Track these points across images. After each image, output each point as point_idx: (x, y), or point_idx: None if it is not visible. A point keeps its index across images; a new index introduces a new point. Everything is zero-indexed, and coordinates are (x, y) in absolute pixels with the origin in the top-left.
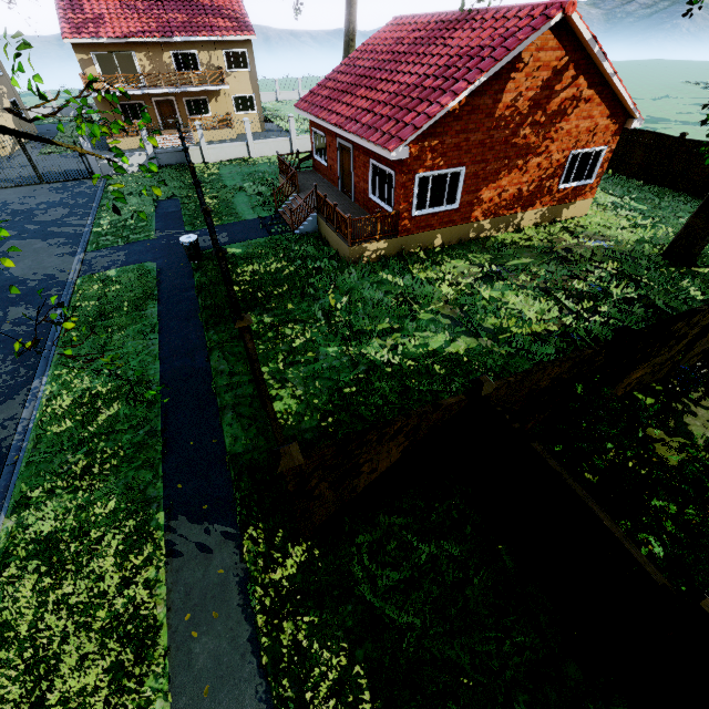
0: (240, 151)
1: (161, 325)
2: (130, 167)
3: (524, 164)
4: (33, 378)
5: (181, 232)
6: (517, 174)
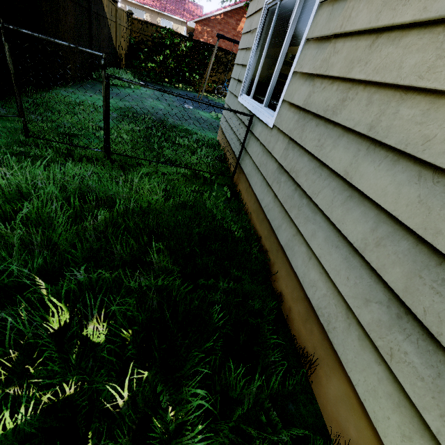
0: None
1: None
2: None
3: None
4: None
5: None
6: None
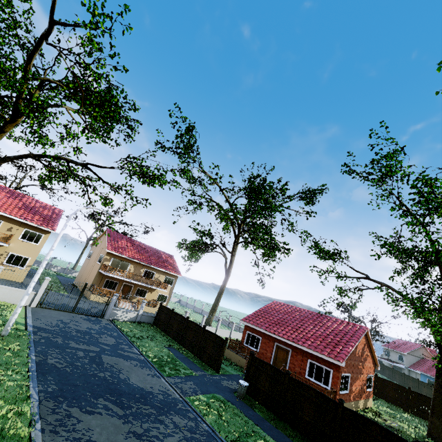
0: None
1: None
2: (124, 317)
3: (360, 376)
4: None
5: (207, 374)
6: (359, 380)
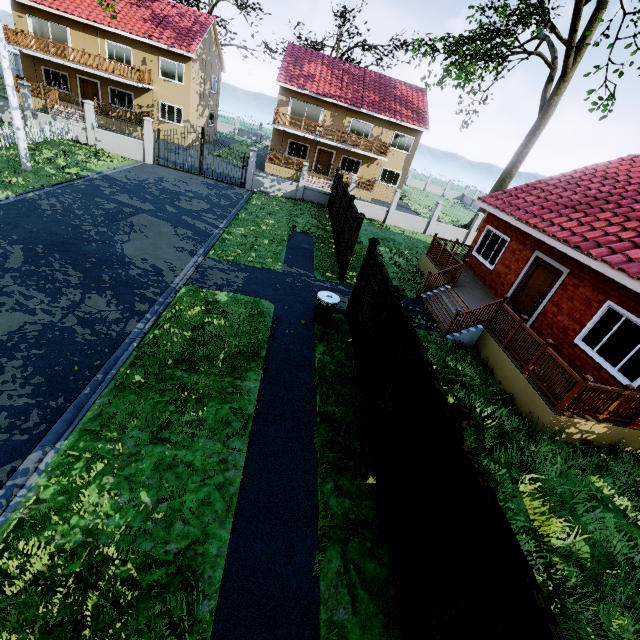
0: (378, 214)
1: (256, 423)
2: (277, 190)
3: None
4: (36, 443)
5: (309, 275)
6: None
